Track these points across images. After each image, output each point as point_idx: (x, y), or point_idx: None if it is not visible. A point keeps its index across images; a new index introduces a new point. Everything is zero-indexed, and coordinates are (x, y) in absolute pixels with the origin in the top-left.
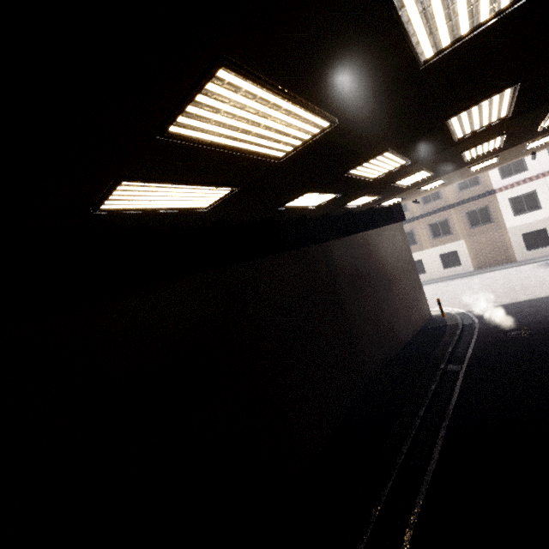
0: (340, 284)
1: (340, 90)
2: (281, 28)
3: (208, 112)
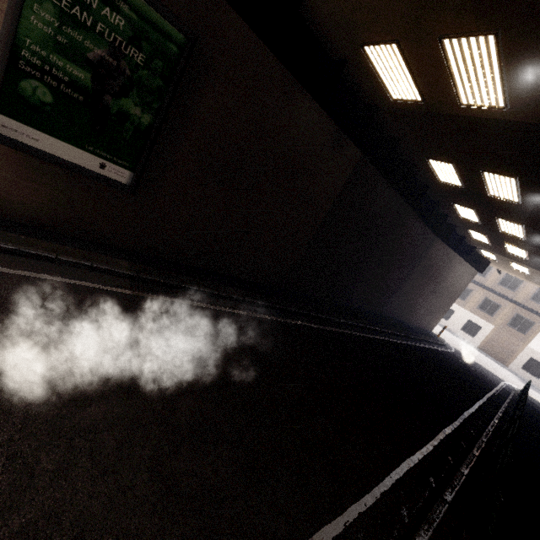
0: (421, 263)
1: (531, 200)
2: (533, 185)
3: (497, 178)
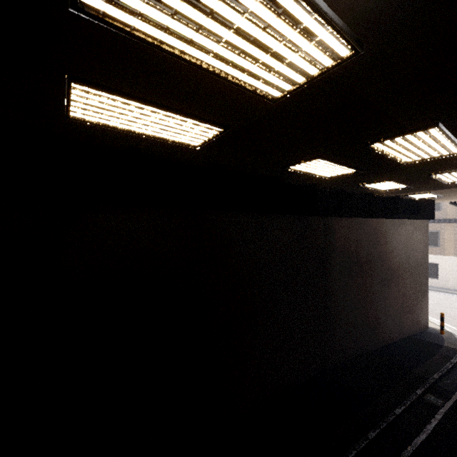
0: (333, 262)
1: None
2: None
3: None
